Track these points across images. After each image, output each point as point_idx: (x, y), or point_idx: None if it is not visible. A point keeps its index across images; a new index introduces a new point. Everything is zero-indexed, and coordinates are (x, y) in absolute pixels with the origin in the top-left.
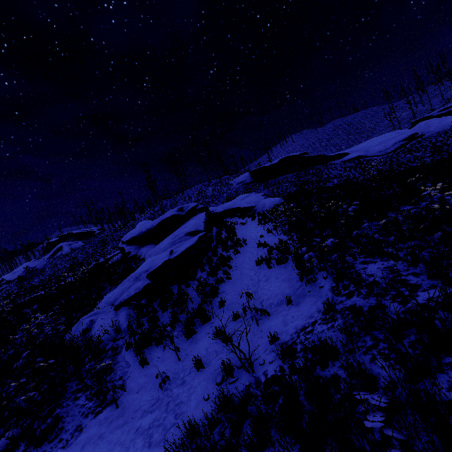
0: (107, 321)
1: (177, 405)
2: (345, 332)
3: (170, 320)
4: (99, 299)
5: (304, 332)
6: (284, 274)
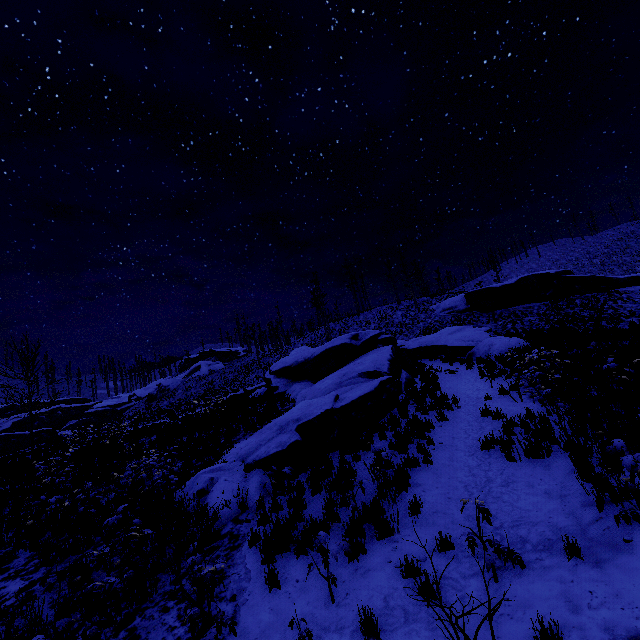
0: (232, 486)
1: None
2: None
3: (323, 513)
4: (228, 447)
5: None
6: (547, 480)
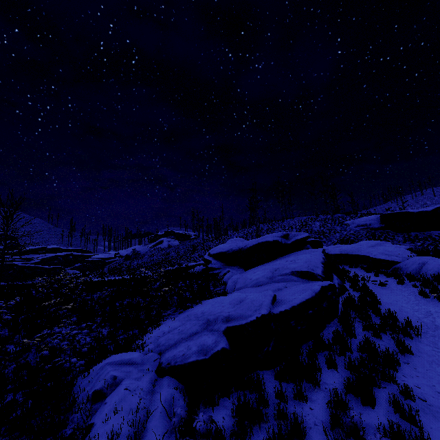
0: (130, 402)
1: None
2: None
3: None
4: (155, 324)
5: None
6: None
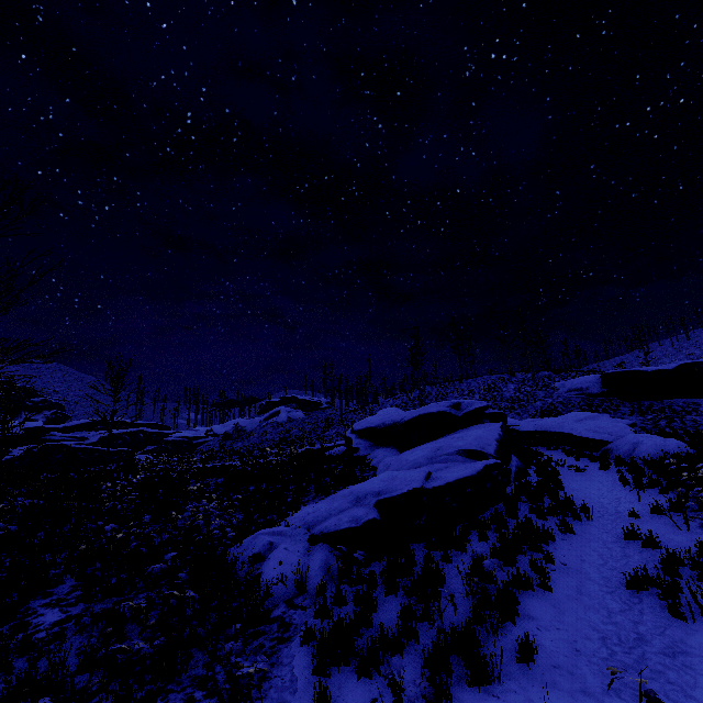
0: (291, 558)
1: None
2: None
3: (398, 624)
4: (295, 508)
5: None
6: None
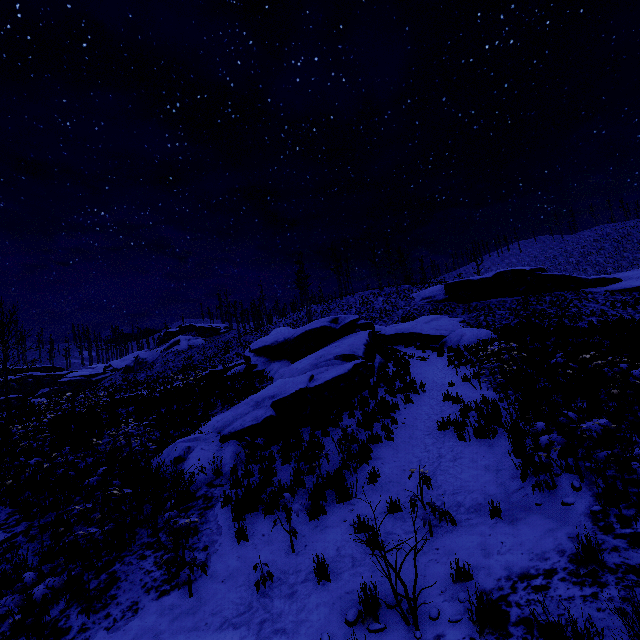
0: (207, 455)
1: (276, 633)
2: (638, 629)
3: (291, 479)
4: (205, 419)
5: (526, 585)
6: (488, 457)
